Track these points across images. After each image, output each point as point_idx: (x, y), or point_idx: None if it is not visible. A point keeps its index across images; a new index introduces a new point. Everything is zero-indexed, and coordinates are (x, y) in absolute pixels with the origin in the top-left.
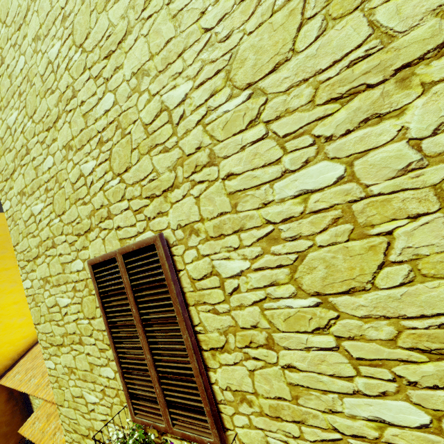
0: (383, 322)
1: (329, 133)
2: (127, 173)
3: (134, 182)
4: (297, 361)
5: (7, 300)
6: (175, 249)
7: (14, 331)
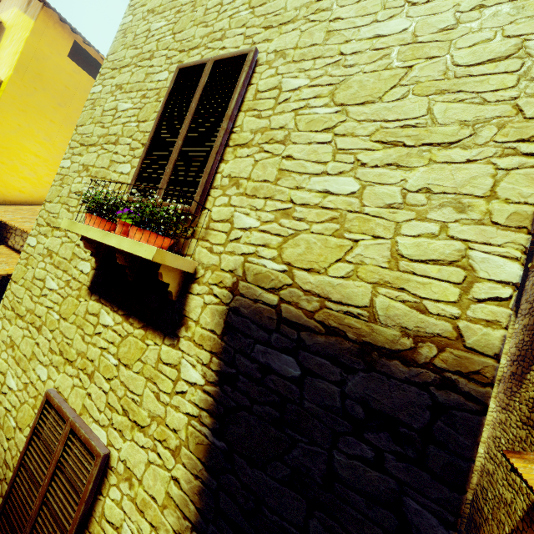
0: (371, 125)
1: (416, 1)
2: (261, 7)
3: (262, 15)
4: (297, 152)
5: (32, 146)
6: (259, 68)
7: (16, 178)
